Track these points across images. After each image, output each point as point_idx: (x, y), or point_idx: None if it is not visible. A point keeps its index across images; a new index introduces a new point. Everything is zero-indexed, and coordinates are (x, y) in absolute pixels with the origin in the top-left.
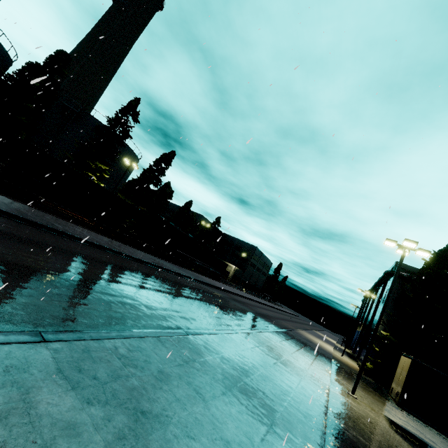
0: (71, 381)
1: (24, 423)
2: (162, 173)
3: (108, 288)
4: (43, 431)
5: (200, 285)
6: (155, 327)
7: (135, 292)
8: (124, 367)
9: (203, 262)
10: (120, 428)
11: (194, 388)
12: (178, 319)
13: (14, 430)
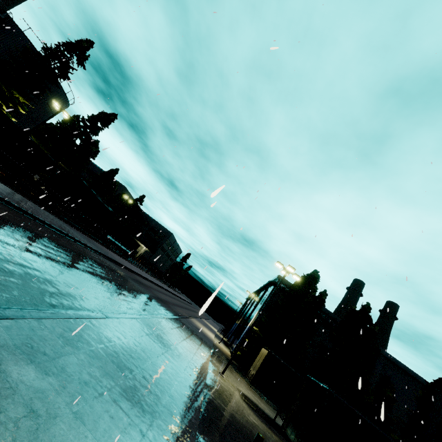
0: (28, 356)
1: (7, 388)
2: (95, 133)
3: (26, 260)
4: (22, 394)
5: (110, 263)
6: (76, 308)
7: (52, 267)
8: (64, 345)
9: (116, 237)
10: (72, 393)
11: (117, 365)
12: (95, 300)
13: (2, 393)
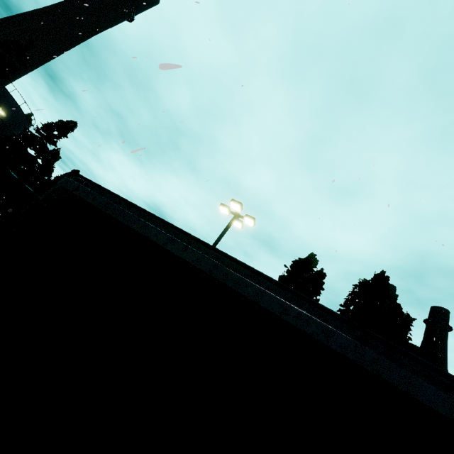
0: None
1: None
2: (51, 141)
3: None
4: None
5: None
6: None
7: None
8: None
9: None
10: None
11: None
12: None
13: None
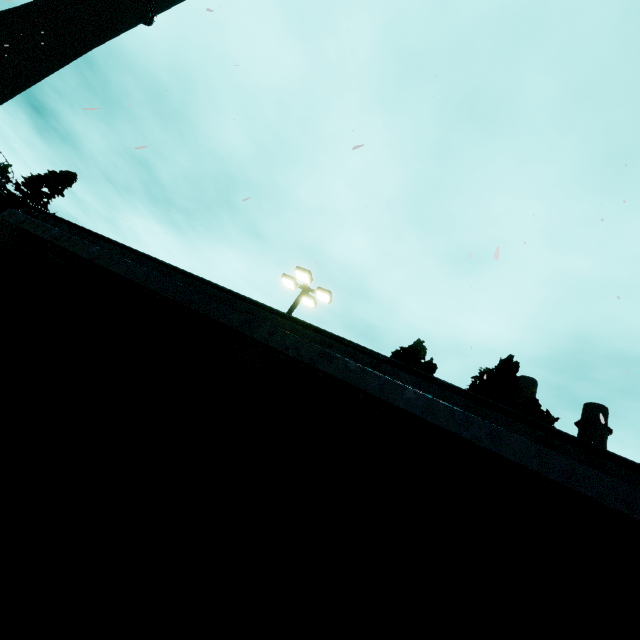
0: None
1: None
2: (39, 202)
3: None
4: None
5: None
6: None
7: None
8: None
9: None
10: None
11: None
12: None
13: None
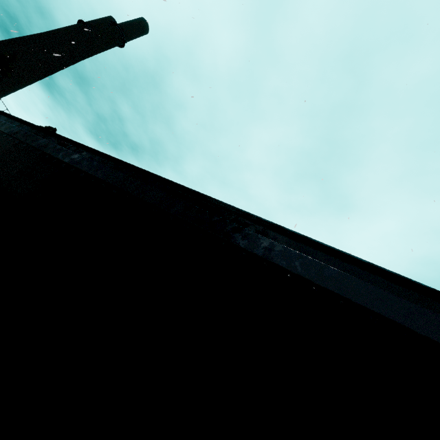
0: None
1: None
2: None
3: None
4: None
5: None
6: None
7: None
8: None
9: None
10: None
11: None
12: None
13: None
